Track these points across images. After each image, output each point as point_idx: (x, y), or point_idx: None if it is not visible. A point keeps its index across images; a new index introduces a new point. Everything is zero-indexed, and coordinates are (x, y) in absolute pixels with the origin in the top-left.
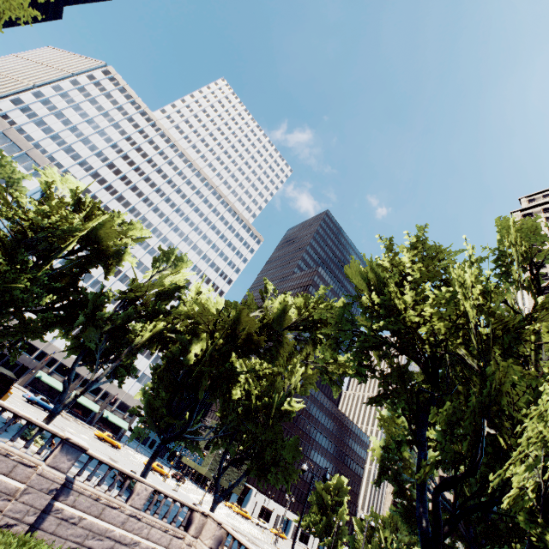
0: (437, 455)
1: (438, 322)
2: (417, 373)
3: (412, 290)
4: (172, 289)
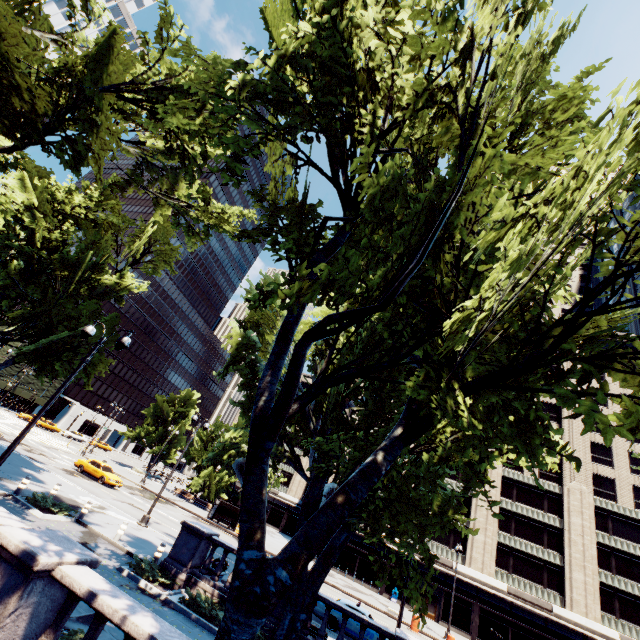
0: (333, 271)
1: (408, 77)
2: None
3: (380, 17)
4: None
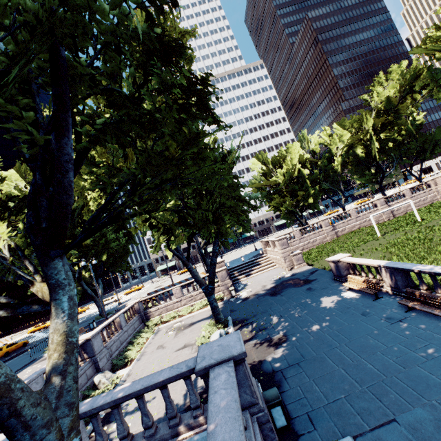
0: None
1: None
2: None
3: None
4: (320, 147)
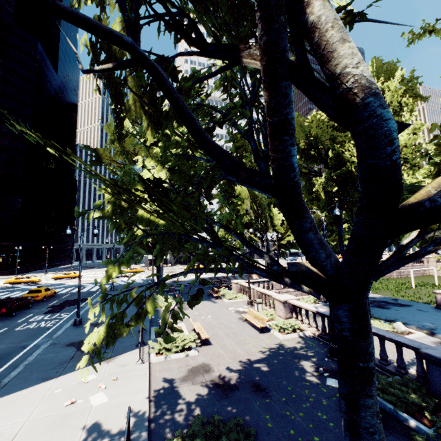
0: None
1: None
2: None
3: None
4: None
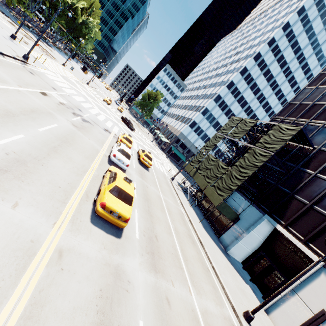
0: None
1: None
2: None
3: None
4: None
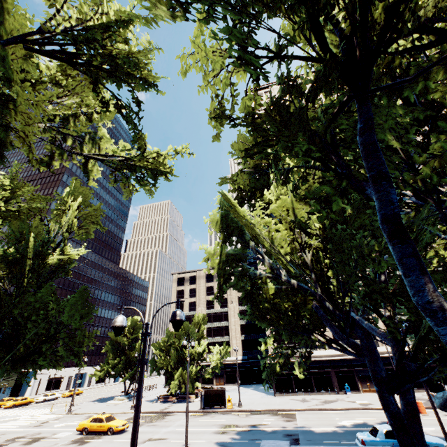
0: None
1: None
2: (230, 179)
3: None
4: None
